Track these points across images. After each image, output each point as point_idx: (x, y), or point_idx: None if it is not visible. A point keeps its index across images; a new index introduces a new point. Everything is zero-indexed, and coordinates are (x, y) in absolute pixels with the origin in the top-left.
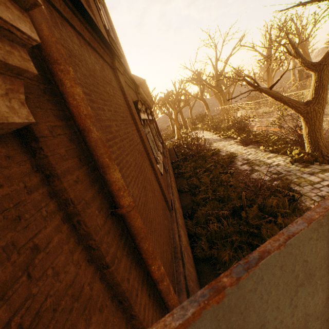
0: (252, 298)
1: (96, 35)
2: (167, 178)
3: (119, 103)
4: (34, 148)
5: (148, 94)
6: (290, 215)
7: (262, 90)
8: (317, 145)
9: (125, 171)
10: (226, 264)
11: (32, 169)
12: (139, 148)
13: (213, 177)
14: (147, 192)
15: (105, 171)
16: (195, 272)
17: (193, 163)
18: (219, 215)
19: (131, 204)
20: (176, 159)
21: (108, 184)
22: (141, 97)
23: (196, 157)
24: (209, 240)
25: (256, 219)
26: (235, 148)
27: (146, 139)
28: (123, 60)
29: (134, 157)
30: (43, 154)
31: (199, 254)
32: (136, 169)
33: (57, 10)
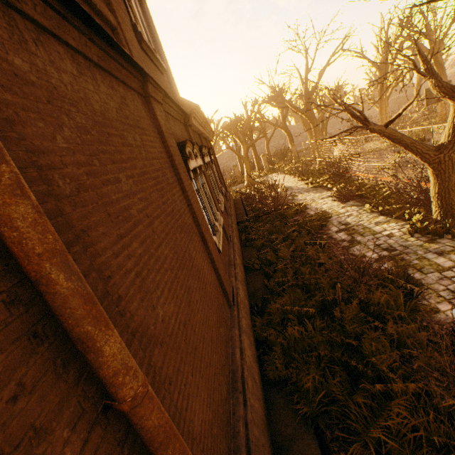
0: None
1: (113, 48)
2: (230, 250)
3: (152, 154)
4: None
5: (205, 123)
6: (405, 318)
7: (374, 130)
8: (450, 209)
9: (151, 281)
10: (309, 395)
11: None
12: (184, 222)
13: (296, 250)
14: (193, 294)
15: (85, 348)
16: (263, 407)
17: (268, 225)
18: (301, 313)
19: (139, 393)
20: (244, 217)
21: (94, 367)
22: (194, 130)
23: (273, 215)
24: (286, 352)
25: (355, 325)
26: (328, 205)
27: (196, 202)
28: (166, 75)
29: (172, 242)
30: None
31: (270, 374)
32: (175, 264)
33: (27, 17)
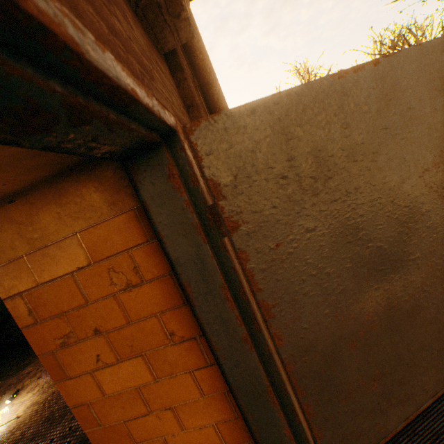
0: (398, 78)
1: None
2: None
3: None
4: (179, 80)
5: None
6: None
7: None
8: None
9: None
10: None
11: (179, 95)
12: None
13: None
14: None
15: None
16: None
17: None
18: None
19: None
20: None
21: None
22: None
23: None
24: None
25: None
26: None
27: None
28: None
29: None
30: (186, 85)
31: None
32: None
33: None
